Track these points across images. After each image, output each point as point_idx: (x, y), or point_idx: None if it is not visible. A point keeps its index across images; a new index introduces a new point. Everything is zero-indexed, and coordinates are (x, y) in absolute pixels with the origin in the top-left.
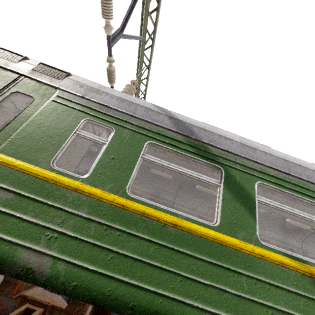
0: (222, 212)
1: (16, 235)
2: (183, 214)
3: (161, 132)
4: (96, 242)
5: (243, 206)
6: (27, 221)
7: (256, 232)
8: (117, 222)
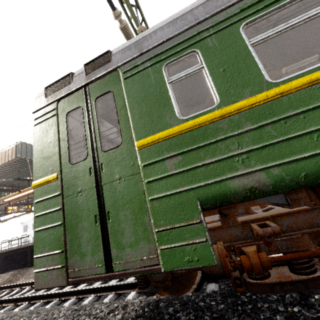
0: None
1: (214, 176)
2: None
3: (244, 6)
4: (288, 137)
5: None
6: (211, 163)
7: None
8: (289, 110)
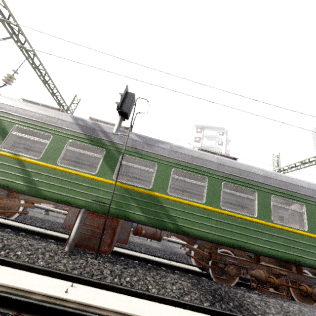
0: None
1: None
2: None
3: None
4: None
5: (0, 136)
6: None
7: (1, 145)
8: None
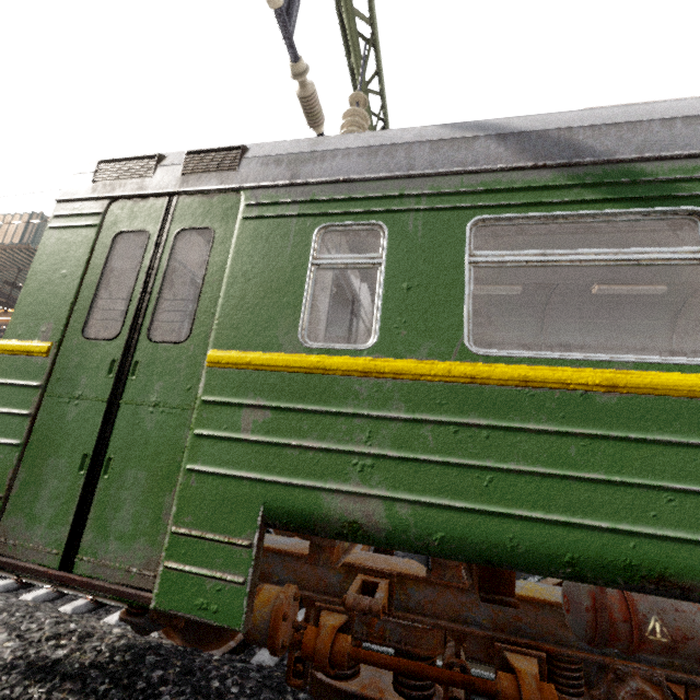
0: None
1: (307, 475)
2: (623, 358)
3: (494, 185)
4: (447, 460)
5: None
6: (312, 449)
7: None
8: (472, 413)
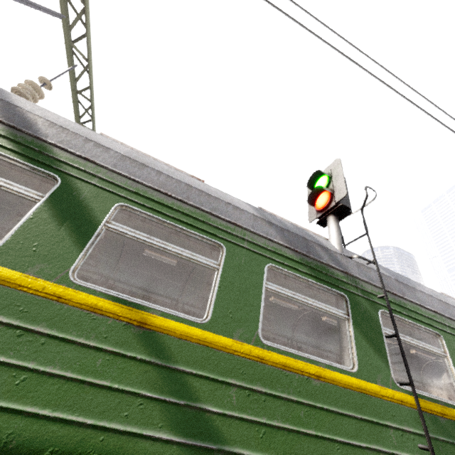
0: (16, 235)
1: None
2: None
3: None
4: None
5: (69, 231)
6: None
7: (73, 266)
8: None
